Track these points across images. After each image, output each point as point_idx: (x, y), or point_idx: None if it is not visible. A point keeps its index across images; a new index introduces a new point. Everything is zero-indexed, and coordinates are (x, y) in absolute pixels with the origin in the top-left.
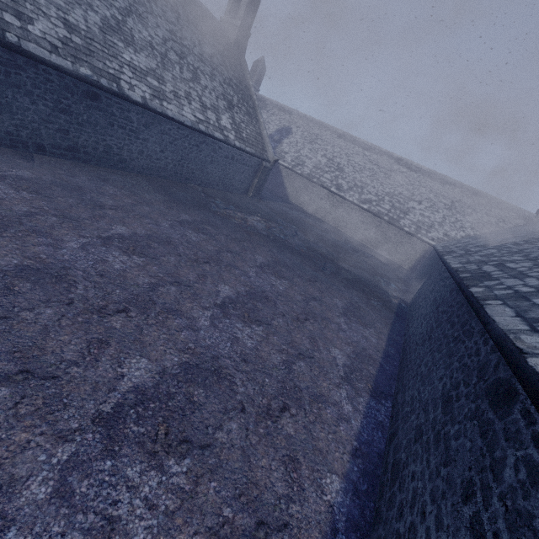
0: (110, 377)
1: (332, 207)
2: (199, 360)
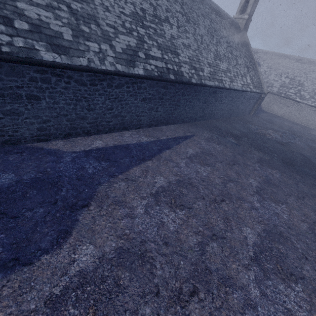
0: None
1: (296, 111)
2: None
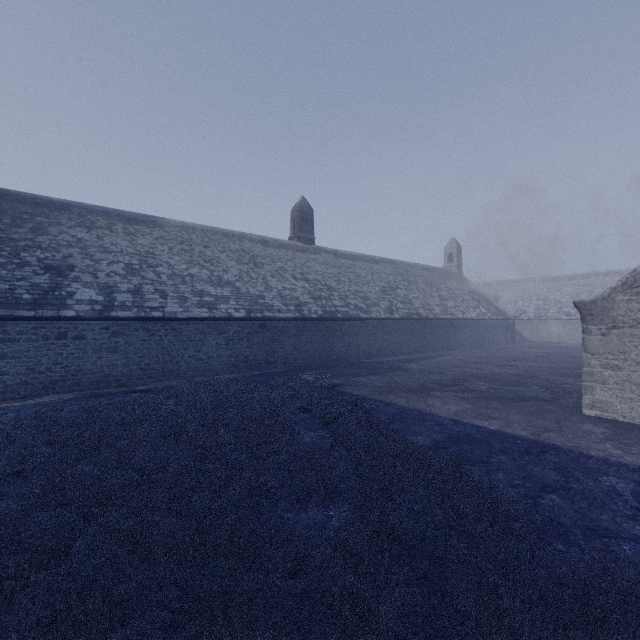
0: (561, 366)
1: (571, 330)
2: (578, 365)
